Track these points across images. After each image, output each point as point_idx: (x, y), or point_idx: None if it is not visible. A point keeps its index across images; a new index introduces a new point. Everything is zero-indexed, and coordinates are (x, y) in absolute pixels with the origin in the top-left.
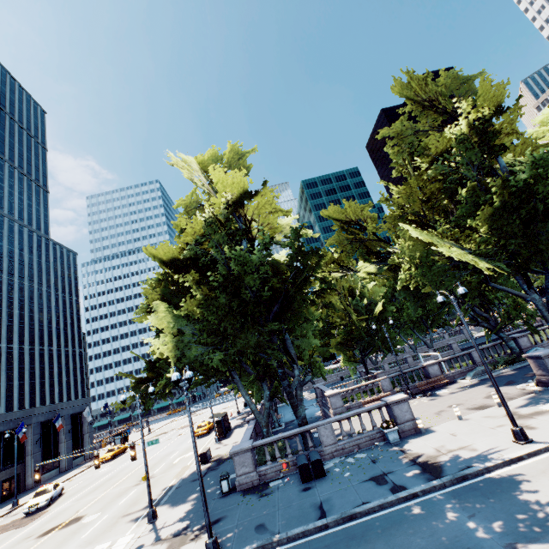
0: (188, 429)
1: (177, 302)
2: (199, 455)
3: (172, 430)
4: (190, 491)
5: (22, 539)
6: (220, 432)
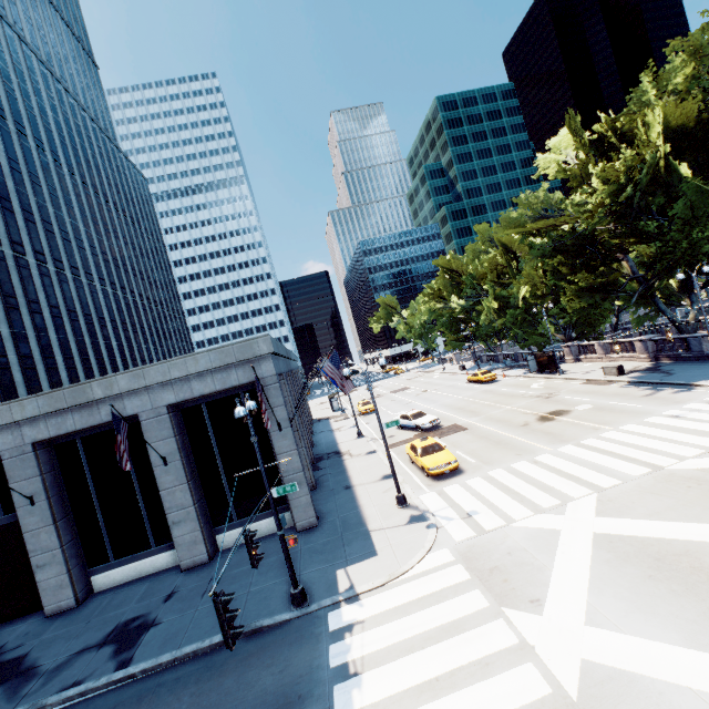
0: (419, 389)
1: (675, 185)
2: (616, 367)
3: (382, 395)
4: (703, 375)
5: (518, 427)
6: (552, 367)
